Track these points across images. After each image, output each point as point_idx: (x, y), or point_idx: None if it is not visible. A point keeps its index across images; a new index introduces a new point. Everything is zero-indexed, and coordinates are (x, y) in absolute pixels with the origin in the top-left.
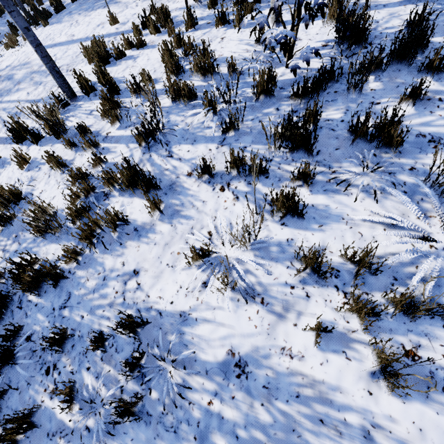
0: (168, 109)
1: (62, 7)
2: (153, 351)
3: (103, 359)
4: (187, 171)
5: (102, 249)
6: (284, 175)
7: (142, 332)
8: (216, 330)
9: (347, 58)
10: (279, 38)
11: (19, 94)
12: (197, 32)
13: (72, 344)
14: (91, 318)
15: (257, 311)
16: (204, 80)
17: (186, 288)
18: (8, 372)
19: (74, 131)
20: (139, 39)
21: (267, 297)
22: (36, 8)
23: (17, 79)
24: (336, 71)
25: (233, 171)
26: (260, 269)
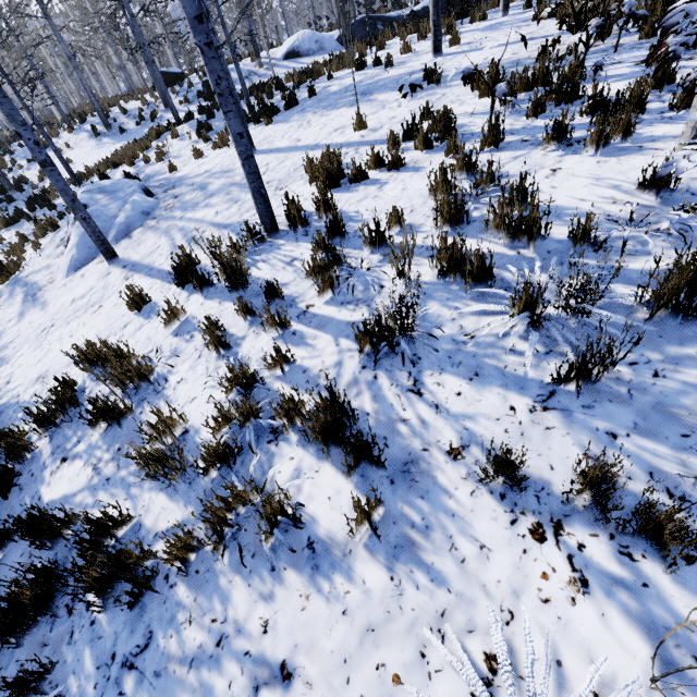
0: (427, 289)
1: (294, 103)
2: None
3: None
4: (450, 441)
5: (235, 557)
6: None
7: None
8: None
9: None
10: None
11: (206, 211)
12: (500, 153)
13: None
14: None
15: None
16: (509, 244)
17: None
18: None
19: (258, 287)
20: (395, 157)
21: None
22: (263, 103)
23: (211, 190)
24: None
25: (577, 497)
26: None
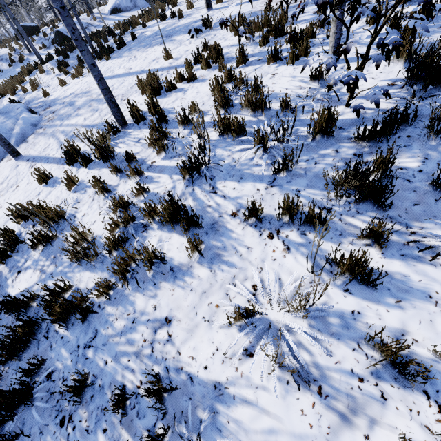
0: (215, 143)
1: (123, 44)
2: (180, 427)
3: (122, 423)
4: (231, 210)
5: (134, 286)
6: (346, 228)
7: (169, 398)
8: (259, 418)
9: (428, 102)
10: (347, 79)
11: (77, 118)
12: (247, 68)
13: (91, 394)
14: (114, 365)
15: (312, 404)
16: (253, 115)
17: (224, 352)
18: (24, 412)
19: (121, 157)
20: (190, 74)
21: (326, 386)
22: (102, 45)
23: (78, 105)
24: (410, 114)
25: (284, 217)
26: (318, 347)
